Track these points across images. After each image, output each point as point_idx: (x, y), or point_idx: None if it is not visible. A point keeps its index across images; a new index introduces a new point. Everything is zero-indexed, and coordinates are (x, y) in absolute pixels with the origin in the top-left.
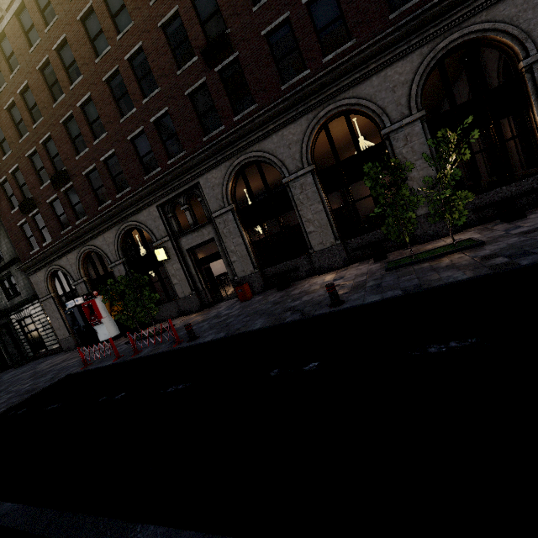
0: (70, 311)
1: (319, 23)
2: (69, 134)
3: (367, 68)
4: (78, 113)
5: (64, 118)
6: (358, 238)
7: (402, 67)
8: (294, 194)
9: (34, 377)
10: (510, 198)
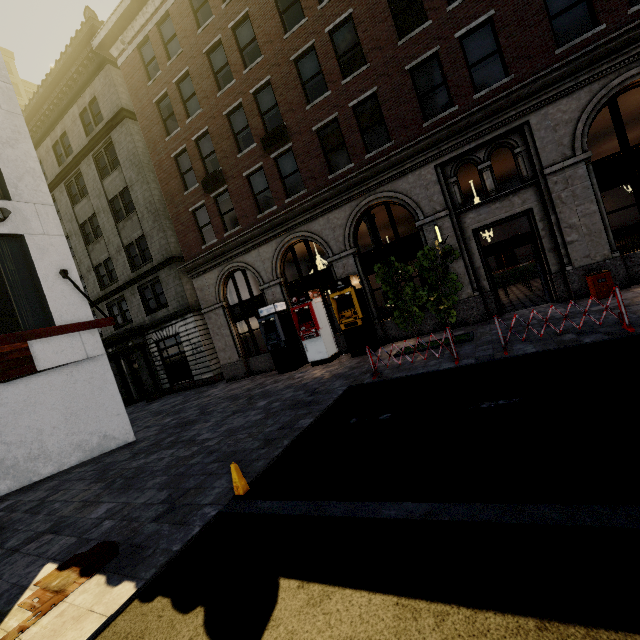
0: (267, 319)
1: None
2: (299, 75)
3: None
4: (324, 42)
5: (298, 52)
6: None
7: None
8: None
9: (245, 398)
10: None
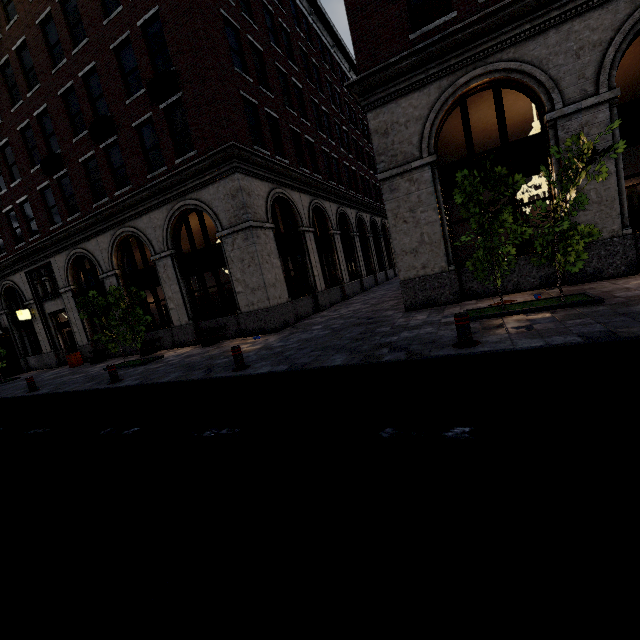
0: None
1: (116, 163)
2: None
3: (139, 209)
4: None
5: None
6: (148, 333)
7: (158, 215)
8: (107, 289)
9: None
10: (212, 329)
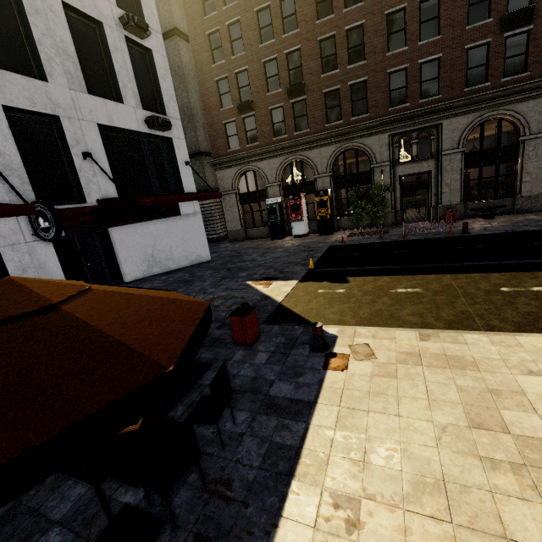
0: (271, 206)
1: None
2: (320, 52)
3: None
4: (342, 35)
5: (324, 36)
6: None
7: None
8: (526, 150)
9: (262, 248)
10: None
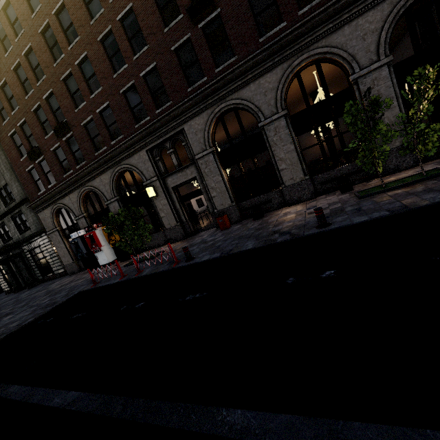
0: (74, 241)
1: None
2: (68, 89)
3: (340, 18)
4: (76, 70)
5: (64, 75)
6: (325, 173)
7: (372, 16)
8: (269, 136)
9: (50, 294)
10: None
